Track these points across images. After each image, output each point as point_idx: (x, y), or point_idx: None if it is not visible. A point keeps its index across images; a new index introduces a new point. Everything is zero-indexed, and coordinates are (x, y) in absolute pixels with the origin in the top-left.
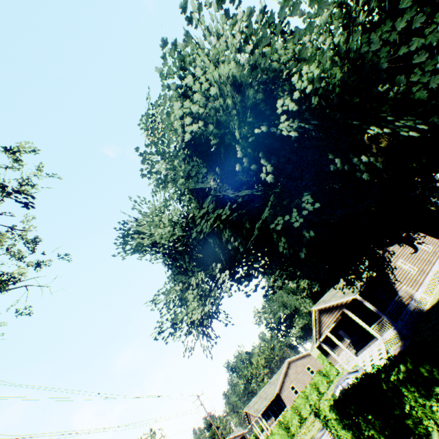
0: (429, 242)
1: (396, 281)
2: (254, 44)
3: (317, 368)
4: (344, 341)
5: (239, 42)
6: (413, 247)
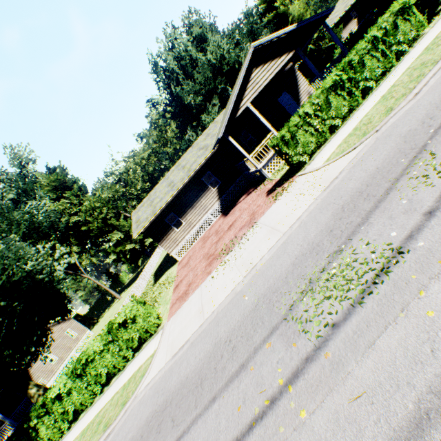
0: (78, 329)
1: (37, 375)
2: None
3: None
4: None
5: None
6: None
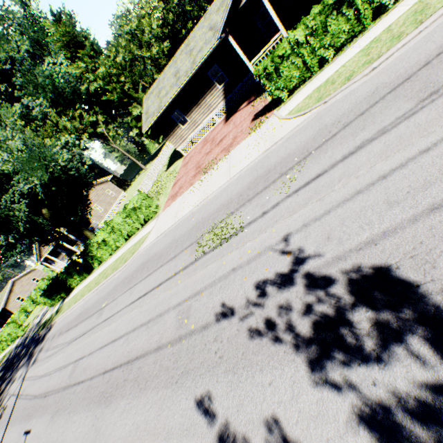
0: (115, 190)
1: (91, 218)
2: None
3: (43, 276)
4: (62, 255)
5: None
6: None
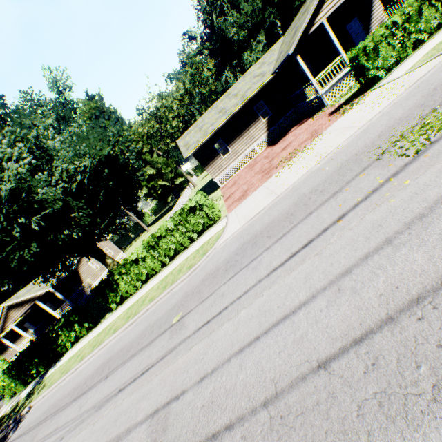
0: (114, 249)
1: (85, 276)
2: (27, 163)
3: None
4: (28, 332)
5: (17, 155)
6: (89, 259)
